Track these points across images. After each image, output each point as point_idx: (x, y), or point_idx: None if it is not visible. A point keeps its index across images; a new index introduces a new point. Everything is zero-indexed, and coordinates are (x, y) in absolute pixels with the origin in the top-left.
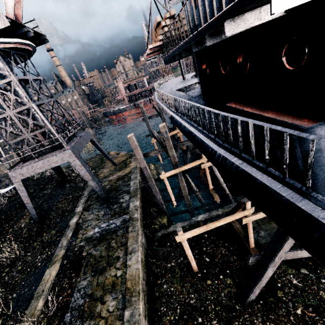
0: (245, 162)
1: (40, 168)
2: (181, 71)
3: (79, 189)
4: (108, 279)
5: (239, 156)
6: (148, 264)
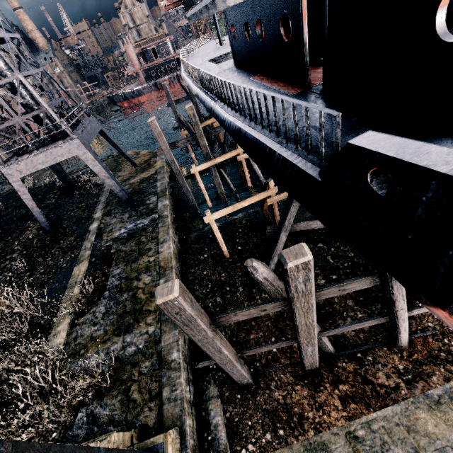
0: (240, 121)
1: (42, 163)
2: (217, 31)
3: (93, 196)
4: (141, 265)
5: (238, 118)
6: (181, 258)
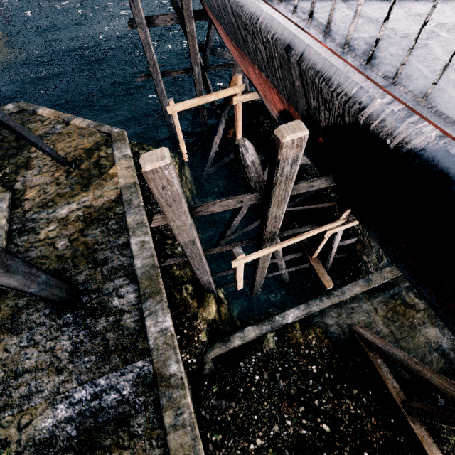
0: None
1: None
2: None
3: None
4: None
5: None
6: (208, 451)
